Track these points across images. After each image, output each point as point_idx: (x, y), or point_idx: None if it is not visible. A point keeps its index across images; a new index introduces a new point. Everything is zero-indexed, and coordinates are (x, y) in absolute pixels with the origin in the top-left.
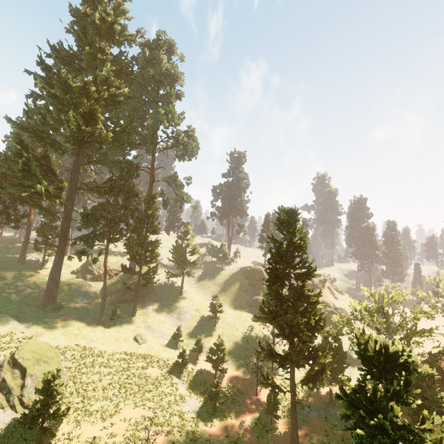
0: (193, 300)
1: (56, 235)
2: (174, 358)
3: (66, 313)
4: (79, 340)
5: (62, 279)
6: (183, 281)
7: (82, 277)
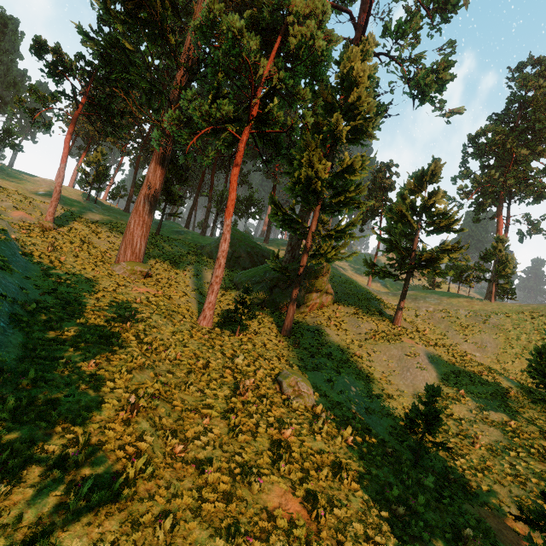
0: (432, 342)
1: (182, 181)
2: (431, 521)
3: (148, 285)
4: (119, 331)
5: (179, 251)
6: (405, 293)
7: (209, 256)
